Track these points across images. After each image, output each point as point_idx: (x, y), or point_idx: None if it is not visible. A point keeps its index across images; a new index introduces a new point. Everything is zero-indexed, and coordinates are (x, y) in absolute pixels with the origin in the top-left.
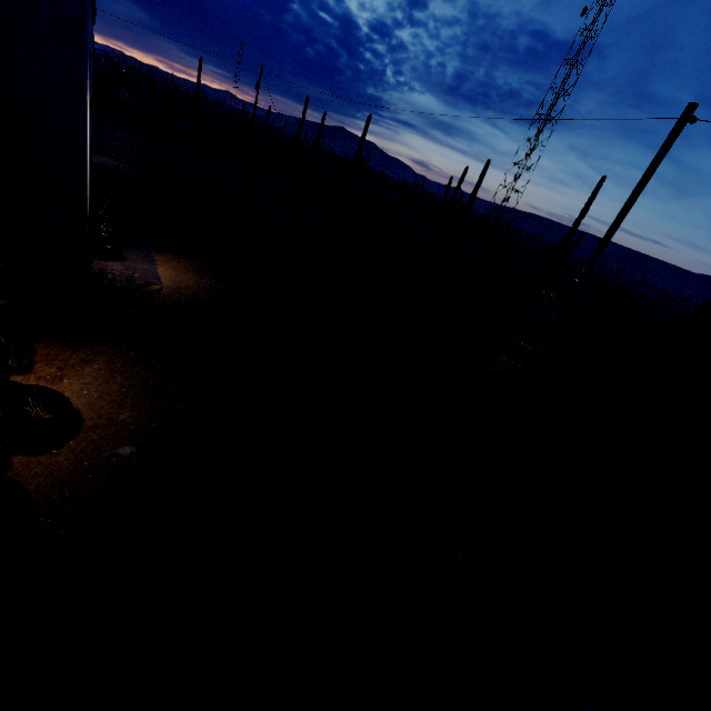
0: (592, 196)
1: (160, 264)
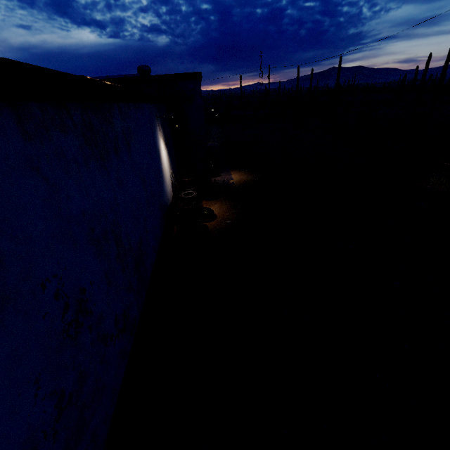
0: None
1: (232, 175)
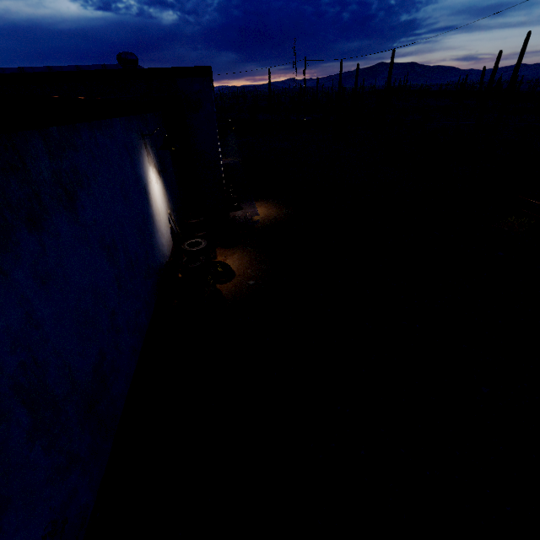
0: None
1: (258, 207)
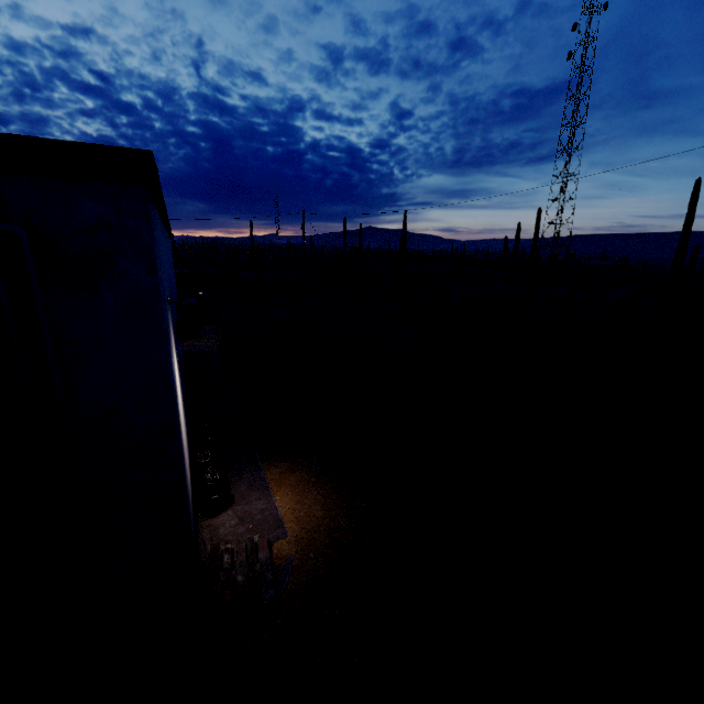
0: (692, 202)
1: (275, 489)
